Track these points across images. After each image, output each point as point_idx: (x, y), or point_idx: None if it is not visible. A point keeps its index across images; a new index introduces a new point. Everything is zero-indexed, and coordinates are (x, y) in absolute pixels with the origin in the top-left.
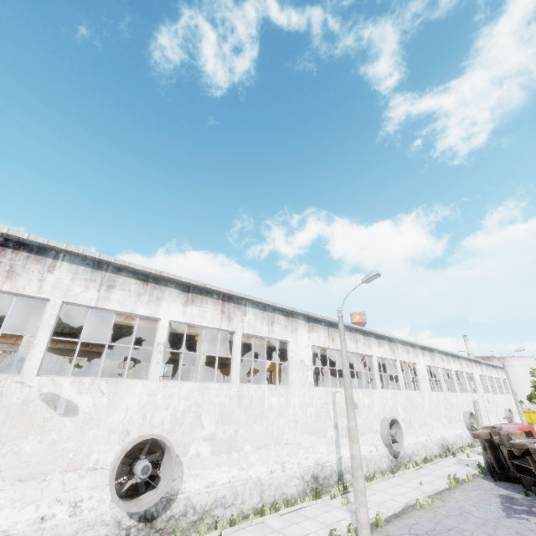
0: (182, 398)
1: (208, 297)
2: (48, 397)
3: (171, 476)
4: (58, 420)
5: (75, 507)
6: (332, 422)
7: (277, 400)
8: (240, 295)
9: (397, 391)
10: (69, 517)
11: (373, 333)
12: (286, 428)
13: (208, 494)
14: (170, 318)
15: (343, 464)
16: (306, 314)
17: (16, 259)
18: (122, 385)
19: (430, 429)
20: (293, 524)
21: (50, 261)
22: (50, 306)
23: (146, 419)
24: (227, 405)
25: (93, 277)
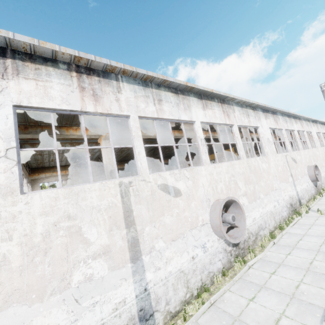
0: (225, 173)
1: (213, 102)
2: (162, 187)
3: (245, 219)
4: (174, 201)
5: (204, 248)
6: (289, 173)
7: (265, 165)
8: (231, 96)
9: (308, 150)
10: (204, 253)
11: (292, 115)
12: (273, 181)
13: (254, 225)
14: (200, 120)
15: (299, 195)
16: (264, 106)
17: (92, 83)
18: (195, 171)
19: (324, 168)
20: (308, 230)
21: (115, 83)
22: (133, 121)
23: (214, 190)
24: (245, 173)
25: (146, 94)
